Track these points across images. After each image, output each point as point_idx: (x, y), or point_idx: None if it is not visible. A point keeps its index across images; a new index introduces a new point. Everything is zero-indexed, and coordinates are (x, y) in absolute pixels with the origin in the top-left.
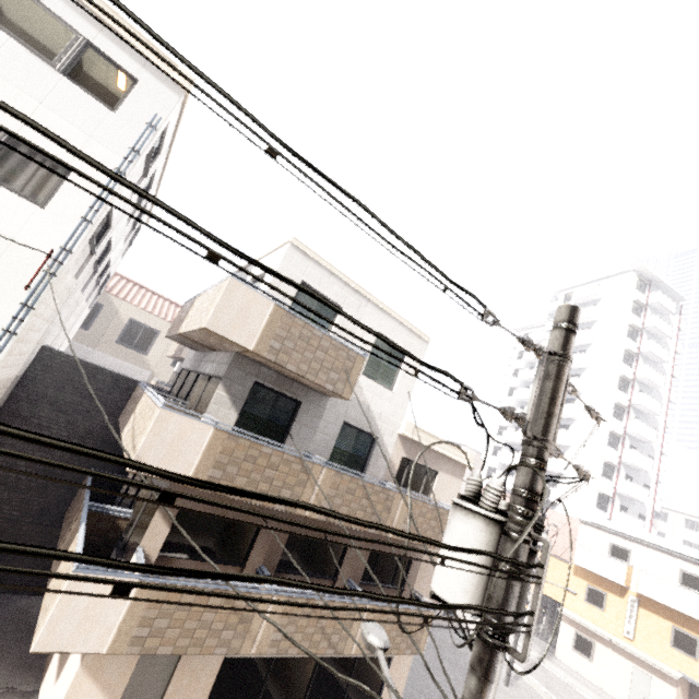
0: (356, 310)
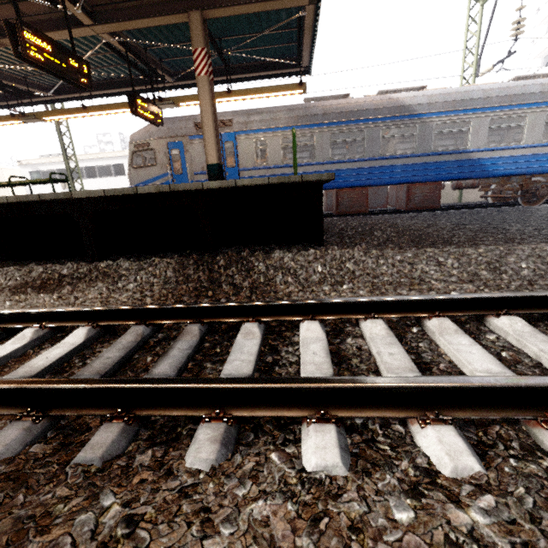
0: None
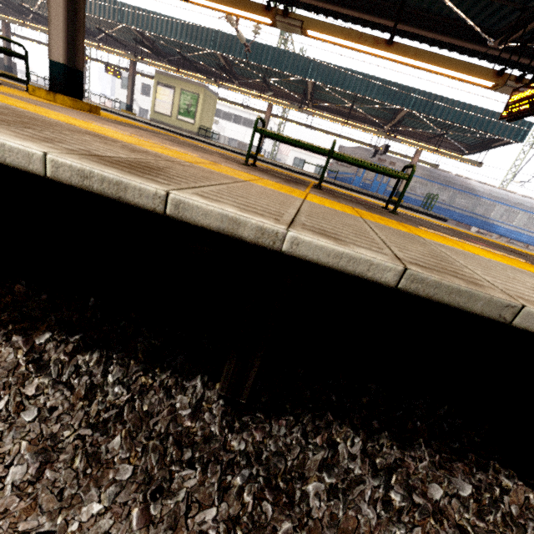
0: (309, 160)
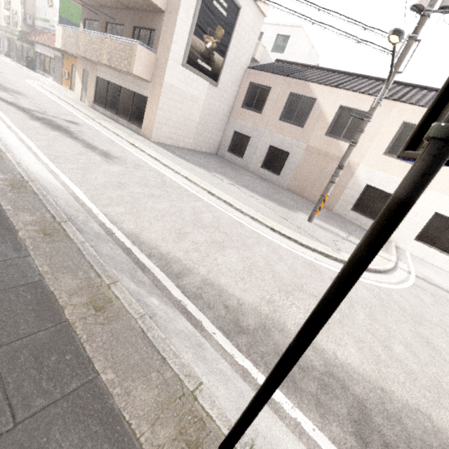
0: None
